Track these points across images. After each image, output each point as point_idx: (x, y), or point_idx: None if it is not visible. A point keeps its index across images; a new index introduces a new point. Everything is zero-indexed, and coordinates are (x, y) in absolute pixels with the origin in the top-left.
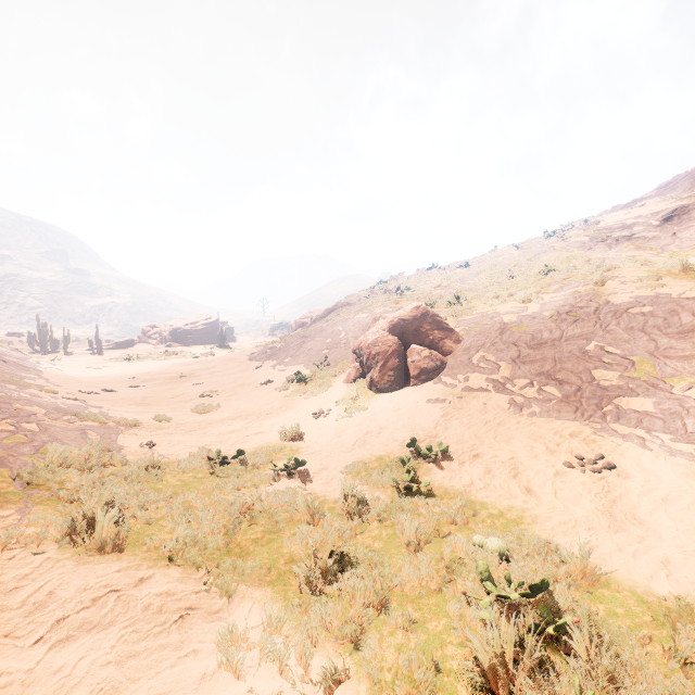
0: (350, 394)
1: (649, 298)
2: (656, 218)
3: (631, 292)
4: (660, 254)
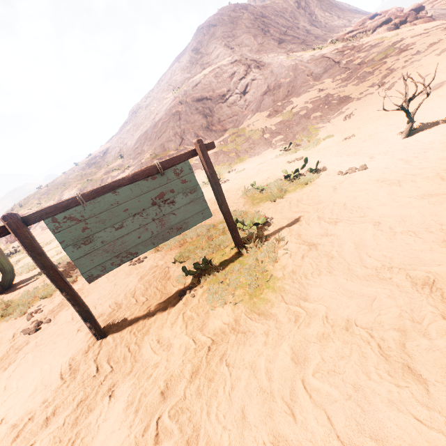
0: (4, 248)
1: (68, 194)
2: (102, 153)
3: (68, 193)
4: (99, 169)
